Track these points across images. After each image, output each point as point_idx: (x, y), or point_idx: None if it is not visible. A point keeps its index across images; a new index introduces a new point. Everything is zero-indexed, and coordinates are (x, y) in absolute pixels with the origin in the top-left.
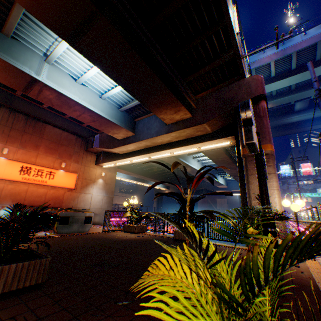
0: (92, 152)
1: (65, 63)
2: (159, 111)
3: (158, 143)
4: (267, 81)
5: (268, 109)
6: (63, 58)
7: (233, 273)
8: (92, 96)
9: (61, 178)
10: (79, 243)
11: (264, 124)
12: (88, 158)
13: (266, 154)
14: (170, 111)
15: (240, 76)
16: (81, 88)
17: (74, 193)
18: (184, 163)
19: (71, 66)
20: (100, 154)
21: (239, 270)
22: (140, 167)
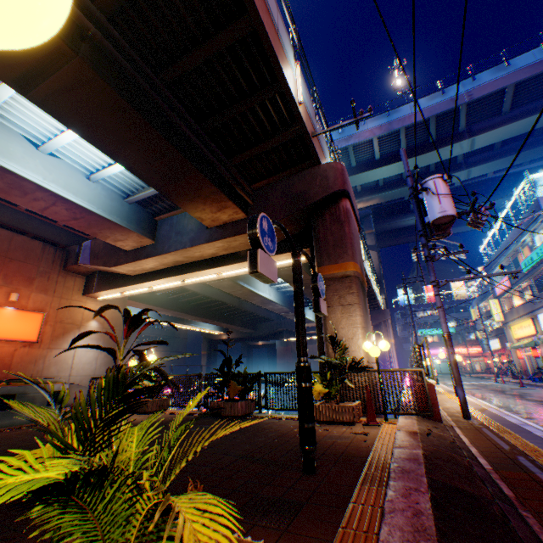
0: (76, 272)
1: (15, 116)
2: (193, 207)
3: (196, 258)
4: (370, 165)
5: (376, 206)
6: (10, 108)
7: (140, 432)
8: (70, 175)
9: (9, 323)
10: (28, 440)
11: (345, 232)
12: (68, 284)
13: (348, 276)
14: (211, 207)
15: (314, 161)
16: (49, 161)
17: (37, 350)
18: (247, 289)
19: (27, 122)
20: (92, 275)
21: (73, 417)
22: (174, 297)
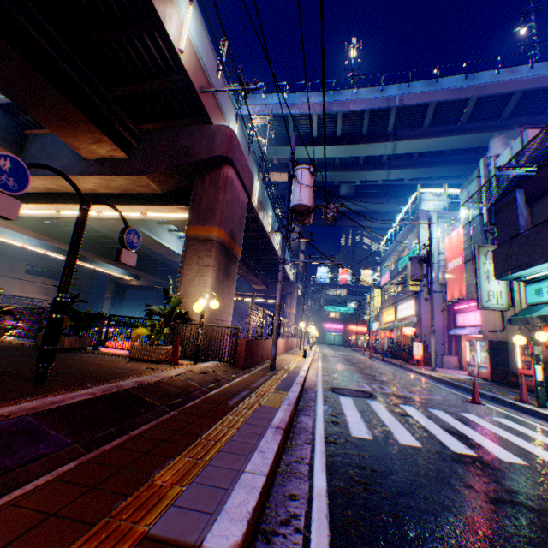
0: None
1: None
2: (62, 130)
3: (73, 189)
4: (307, 141)
5: None
6: None
7: None
8: None
9: None
10: None
11: (220, 198)
12: None
13: (211, 240)
14: (85, 136)
15: (205, 119)
16: None
17: None
18: (149, 236)
19: None
20: None
21: None
22: (69, 230)
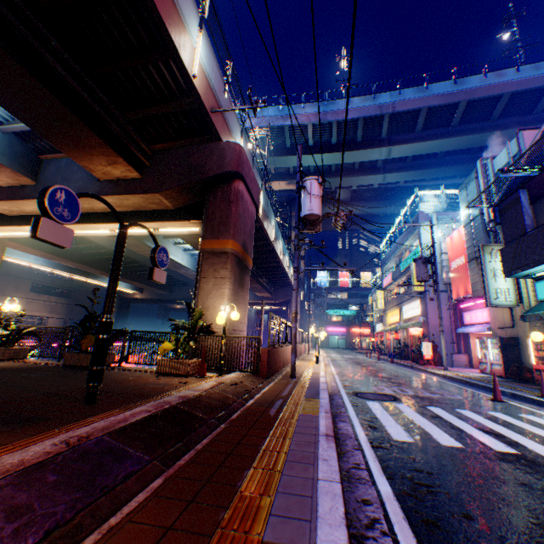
0: None
1: None
2: (79, 155)
3: (86, 209)
4: (303, 150)
5: None
6: None
7: None
8: None
9: None
10: None
11: (232, 212)
12: None
13: (226, 253)
14: (100, 159)
15: (215, 137)
16: None
17: None
18: None
19: None
20: None
21: None
22: (75, 247)
